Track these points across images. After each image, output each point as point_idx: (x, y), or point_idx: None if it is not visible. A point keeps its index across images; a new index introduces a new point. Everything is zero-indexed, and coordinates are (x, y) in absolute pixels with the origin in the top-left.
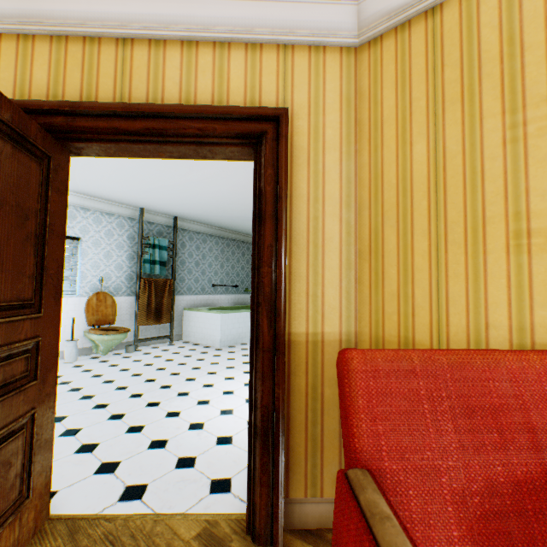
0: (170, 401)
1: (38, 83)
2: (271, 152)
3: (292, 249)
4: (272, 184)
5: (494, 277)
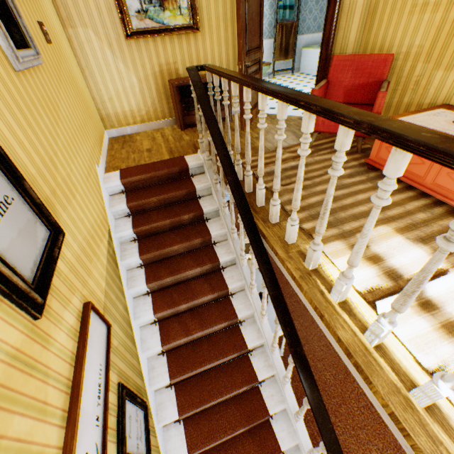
0: None
1: None
2: None
3: (341, 16)
4: None
5: (401, 26)
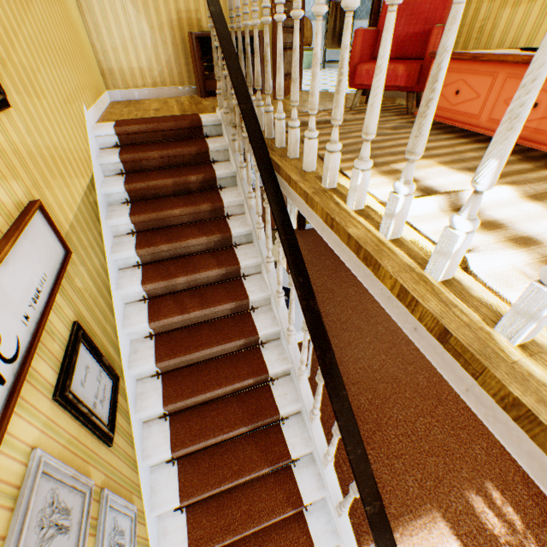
0: None
1: None
2: None
3: None
4: None
5: None
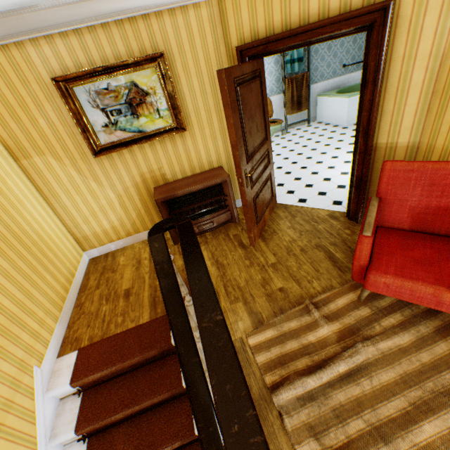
0: (312, 166)
1: (244, 23)
2: (376, 37)
3: (385, 96)
4: (374, 60)
5: None
